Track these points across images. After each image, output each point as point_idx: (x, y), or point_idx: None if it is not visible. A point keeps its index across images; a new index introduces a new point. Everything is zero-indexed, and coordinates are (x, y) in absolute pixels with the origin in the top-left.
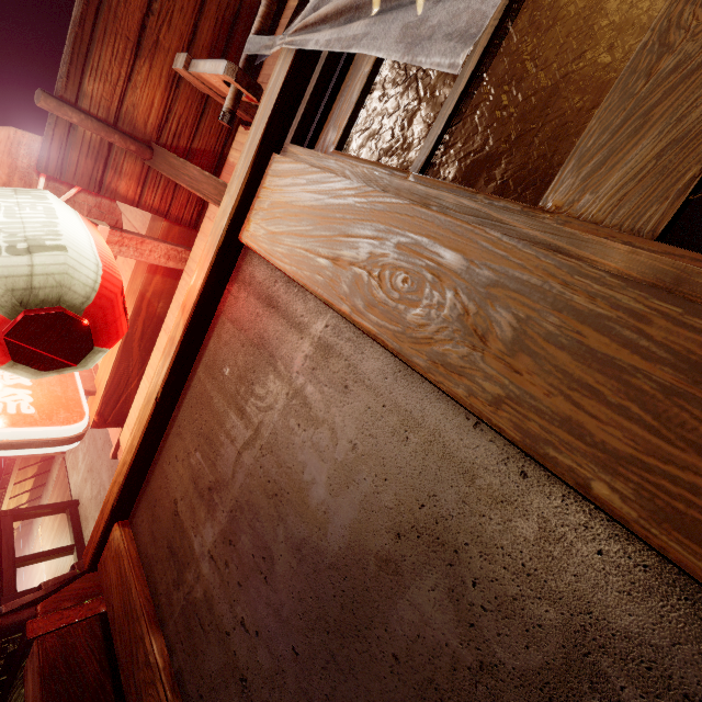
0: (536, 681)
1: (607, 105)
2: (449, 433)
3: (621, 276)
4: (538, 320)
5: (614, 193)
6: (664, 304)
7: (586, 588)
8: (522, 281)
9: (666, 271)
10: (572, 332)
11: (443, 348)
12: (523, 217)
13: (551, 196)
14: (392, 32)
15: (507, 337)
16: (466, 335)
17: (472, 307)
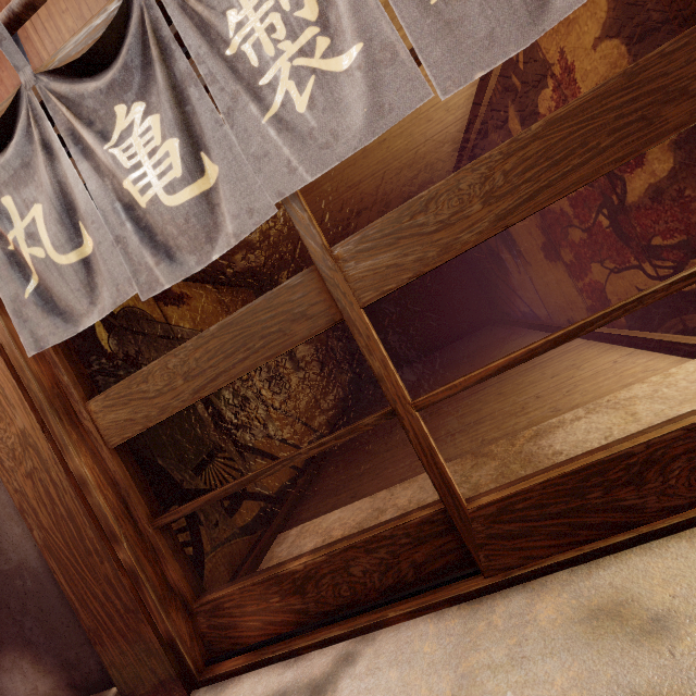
0: (5, 573)
1: (123, 383)
2: (2, 486)
3: (67, 475)
4: (40, 471)
5: (109, 422)
6: (72, 491)
7: (28, 553)
8: (41, 453)
9: (84, 478)
10: (47, 483)
11: (4, 457)
12: (56, 423)
13: (91, 403)
14: (10, 288)
15: (28, 470)
16: (15, 458)
17: (20, 449)
